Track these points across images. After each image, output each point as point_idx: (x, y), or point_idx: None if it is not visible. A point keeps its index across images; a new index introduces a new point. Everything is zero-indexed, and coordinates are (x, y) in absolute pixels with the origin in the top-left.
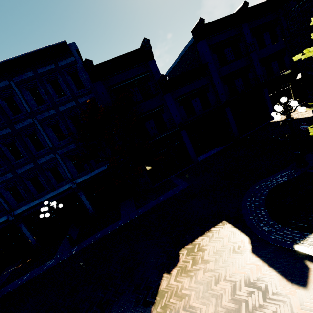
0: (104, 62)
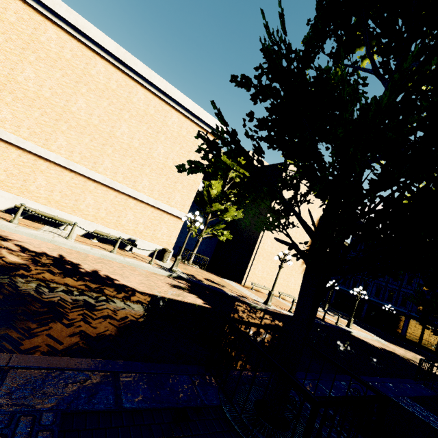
0: None
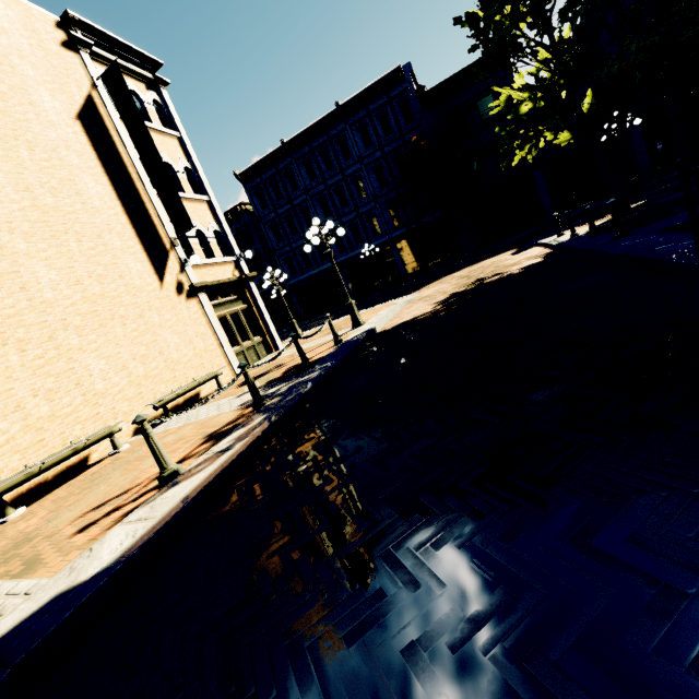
0: (439, 84)
